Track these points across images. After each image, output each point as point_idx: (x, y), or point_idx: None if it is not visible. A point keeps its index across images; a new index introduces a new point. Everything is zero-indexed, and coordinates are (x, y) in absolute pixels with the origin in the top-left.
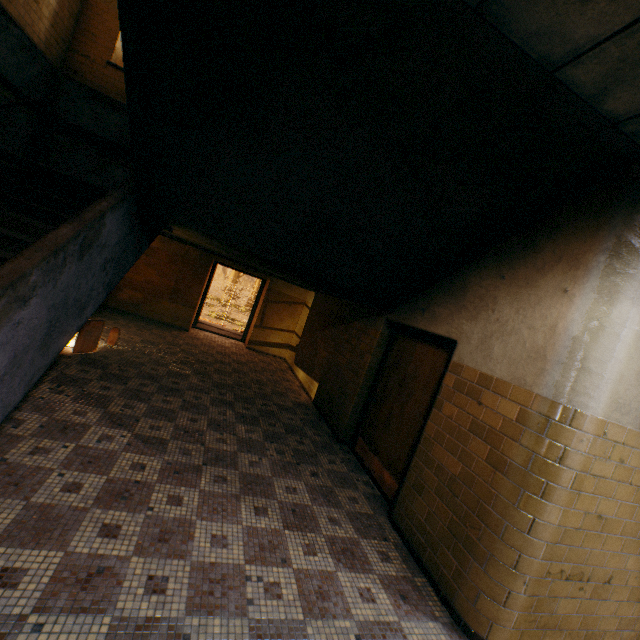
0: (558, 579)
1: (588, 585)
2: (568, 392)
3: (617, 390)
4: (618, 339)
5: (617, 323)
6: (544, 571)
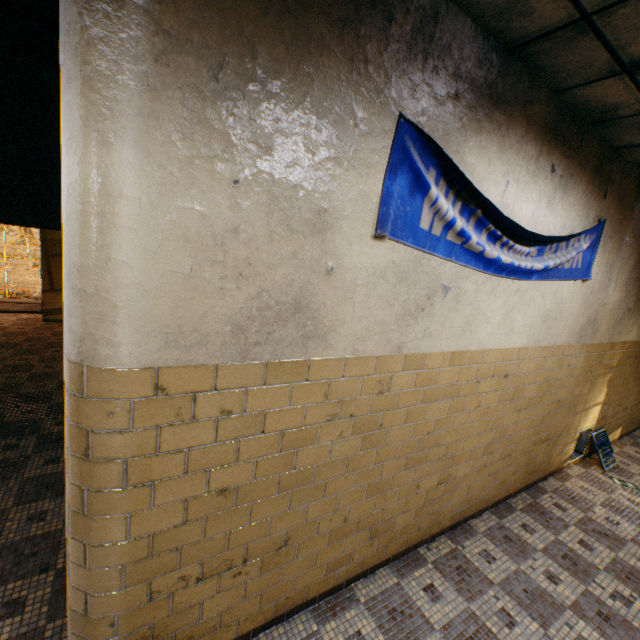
0: (183, 588)
1: (251, 564)
2: (69, 339)
3: (150, 315)
4: (105, 222)
5: (92, 190)
6: (144, 595)
